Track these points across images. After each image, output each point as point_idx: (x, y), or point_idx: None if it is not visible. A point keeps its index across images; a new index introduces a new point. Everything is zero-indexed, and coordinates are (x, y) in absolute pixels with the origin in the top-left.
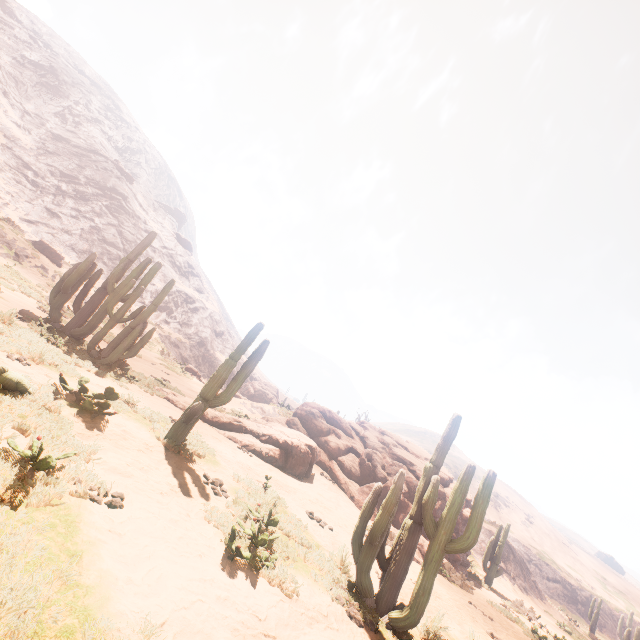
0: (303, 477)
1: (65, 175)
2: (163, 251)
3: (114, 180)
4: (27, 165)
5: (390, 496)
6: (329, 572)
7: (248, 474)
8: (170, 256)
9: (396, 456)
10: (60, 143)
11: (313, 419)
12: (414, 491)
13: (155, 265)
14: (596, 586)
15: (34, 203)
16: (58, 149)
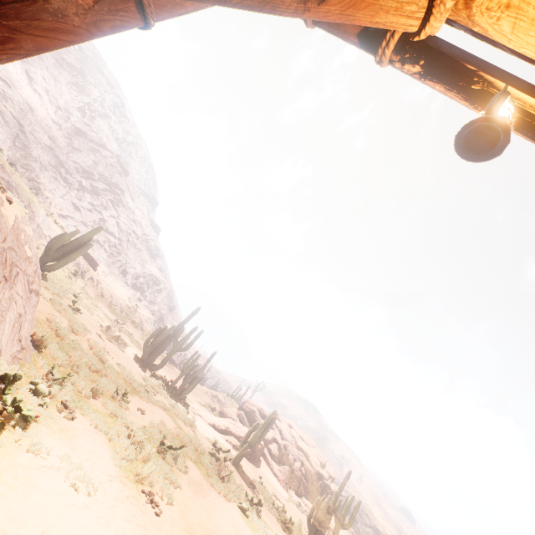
0: (256, 463)
1: (85, 171)
2: (143, 238)
3: (117, 176)
4: (62, 163)
5: (325, 505)
6: (298, 531)
7: (250, 473)
8: (146, 241)
9: (299, 447)
10: (81, 137)
11: (254, 415)
12: (308, 473)
13: (201, 332)
14: (395, 532)
15: (65, 198)
16: (80, 144)
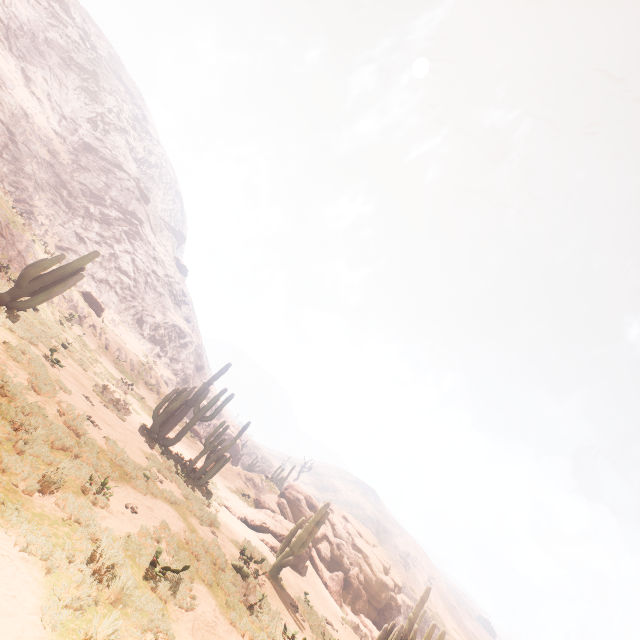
0: (300, 570)
1: (94, 195)
2: (165, 280)
3: (135, 203)
4: (64, 183)
5: (396, 638)
6: None
7: (292, 587)
8: (170, 284)
9: (357, 548)
10: (90, 154)
11: (299, 505)
12: (369, 583)
13: (230, 396)
14: None
15: (66, 226)
16: (89, 163)
